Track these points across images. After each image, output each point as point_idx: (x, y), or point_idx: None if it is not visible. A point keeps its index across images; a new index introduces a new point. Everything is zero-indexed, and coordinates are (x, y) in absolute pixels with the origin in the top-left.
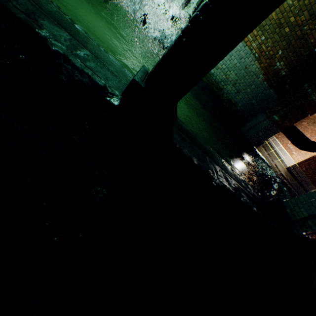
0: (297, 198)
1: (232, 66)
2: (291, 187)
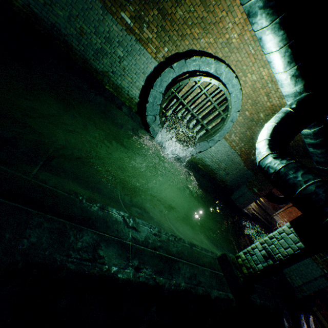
0: (290, 266)
1: (223, 159)
2: (261, 217)
